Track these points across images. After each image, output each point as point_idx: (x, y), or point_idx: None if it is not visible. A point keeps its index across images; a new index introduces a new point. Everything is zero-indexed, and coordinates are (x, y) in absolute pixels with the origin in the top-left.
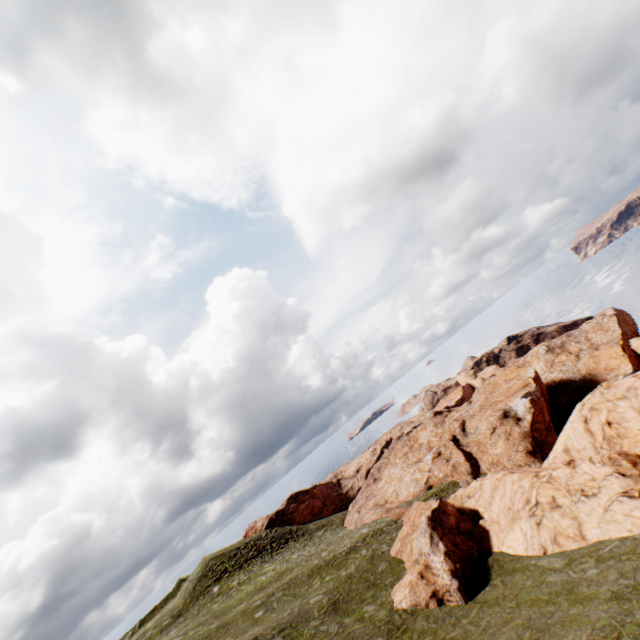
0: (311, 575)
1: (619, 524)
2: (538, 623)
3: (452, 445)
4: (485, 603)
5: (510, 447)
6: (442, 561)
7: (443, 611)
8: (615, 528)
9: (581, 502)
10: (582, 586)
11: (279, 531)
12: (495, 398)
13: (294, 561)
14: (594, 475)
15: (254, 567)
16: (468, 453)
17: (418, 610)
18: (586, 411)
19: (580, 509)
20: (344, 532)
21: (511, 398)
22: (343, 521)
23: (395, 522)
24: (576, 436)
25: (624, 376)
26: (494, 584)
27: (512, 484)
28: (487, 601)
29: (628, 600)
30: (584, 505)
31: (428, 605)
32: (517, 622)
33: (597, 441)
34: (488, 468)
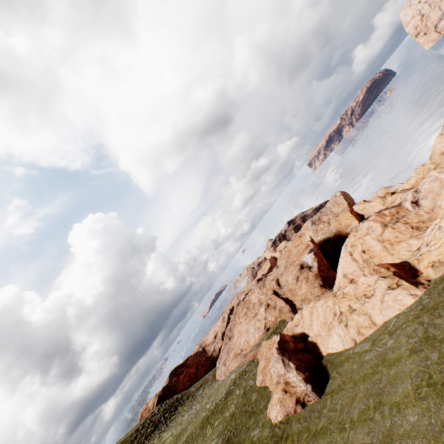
0: (203, 426)
1: (392, 307)
2: (374, 390)
3: (275, 297)
4: (333, 392)
5: (310, 286)
6: (296, 375)
7: (307, 410)
8: (390, 311)
9: (366, 302)
10: (389, 354)
11: (168, 403)
12: (292, 259)
13: (186, 421)
14: (369, 283)
15: (154, 440)
16: (286, 298)
17: (290, 417)
18: (349, 248)
19: (367, 307)
20: (218, 383)
21: (302, 256)
22: (215, 376)
23: (253, 361)
24: (348, 265)
25: (363, 222)
26: (333, 376)
27: (322, 307)
28: (334, 390)
29: (421, 350)
30: (369, 303)
31: (296, 411)
32: (360, 395)
33: (360, 264)
34: (300, 304)
